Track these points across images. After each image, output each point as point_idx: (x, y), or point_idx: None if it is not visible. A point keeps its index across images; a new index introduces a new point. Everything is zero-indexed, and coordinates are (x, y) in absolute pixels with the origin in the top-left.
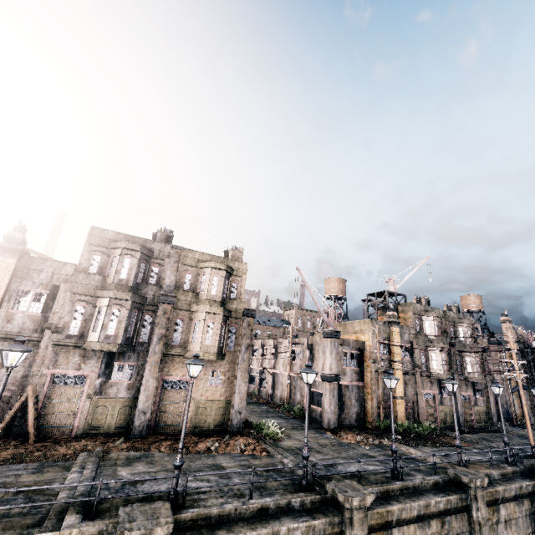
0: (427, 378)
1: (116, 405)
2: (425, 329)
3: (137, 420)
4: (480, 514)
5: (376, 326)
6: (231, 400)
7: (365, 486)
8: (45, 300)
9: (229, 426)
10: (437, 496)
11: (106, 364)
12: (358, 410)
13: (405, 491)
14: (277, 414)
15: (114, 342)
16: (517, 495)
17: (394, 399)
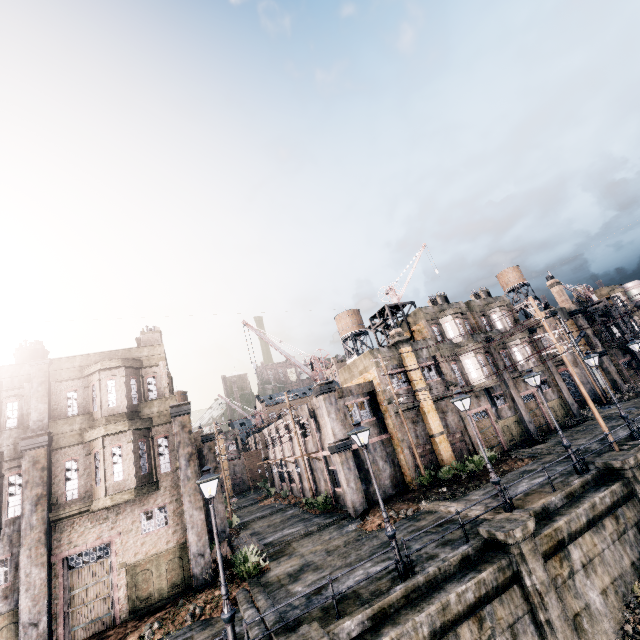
0: (469, 393)
1: None
2: (448, 334)
3: None
4: (535, 579)
5: (378, 356)
6: (186, 542)
7: (342, 619)
8: None
9: (192, 581)
10: (462, 582)
11: None
12: (391, 473)
13: (414, 596)
14: (301, 516)
15: None
16: (590, 519)
17: (433, 440)
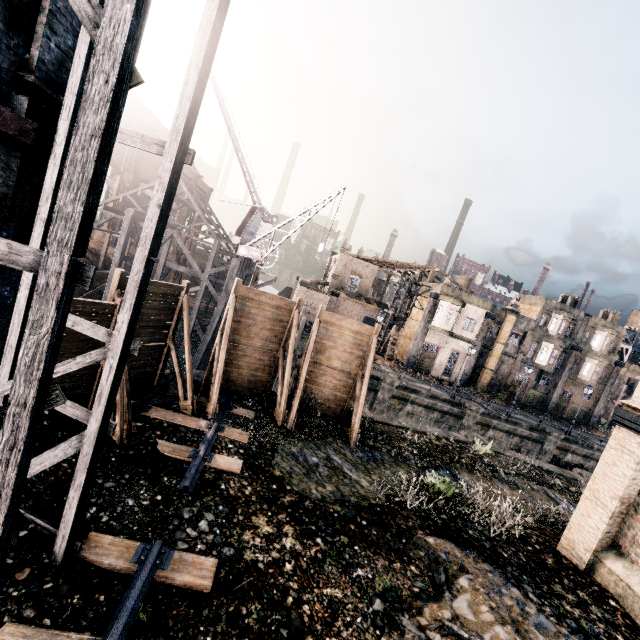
0: None
1: (538, 395)
2: None
3: (550, 406)
4: None
5: None
6: (591, 409)
7: None
8: (520, 338)
9: (586, 421)
10: None
11: (539, 375)
12: None
13: None
14: None
15: (551, 367)
16: None
17: None
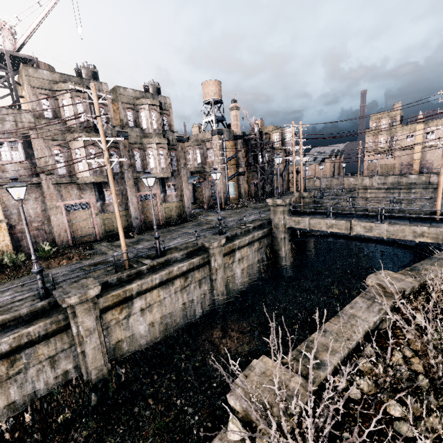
0: (69, 185)
1: None
2: (64, 114)
3: None
4: None
5: None
6: None
7: None
8: None
9: None
10: None
11: None
12: None
13: None
14: None
15: None
16: None
17: None
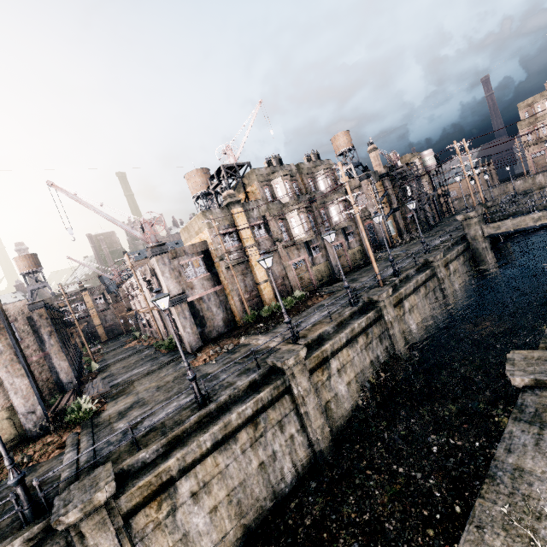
0: (292, 247)
1: None
2: (278, 195)
3: None
4: (301, 389)
5: (210, 217)
6: (13, 405)
7: (139, 452)
8: None
9: (26, 433)
10: (244, 403)
11: None
12: (224, 316)
13: (206, 420)
14: (153, 356)
15: None
16: (349, 339)
17: (259, 287)
